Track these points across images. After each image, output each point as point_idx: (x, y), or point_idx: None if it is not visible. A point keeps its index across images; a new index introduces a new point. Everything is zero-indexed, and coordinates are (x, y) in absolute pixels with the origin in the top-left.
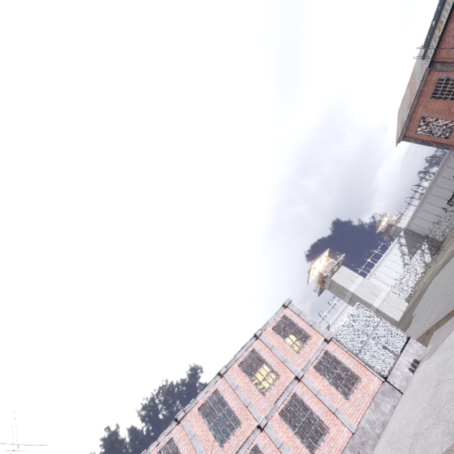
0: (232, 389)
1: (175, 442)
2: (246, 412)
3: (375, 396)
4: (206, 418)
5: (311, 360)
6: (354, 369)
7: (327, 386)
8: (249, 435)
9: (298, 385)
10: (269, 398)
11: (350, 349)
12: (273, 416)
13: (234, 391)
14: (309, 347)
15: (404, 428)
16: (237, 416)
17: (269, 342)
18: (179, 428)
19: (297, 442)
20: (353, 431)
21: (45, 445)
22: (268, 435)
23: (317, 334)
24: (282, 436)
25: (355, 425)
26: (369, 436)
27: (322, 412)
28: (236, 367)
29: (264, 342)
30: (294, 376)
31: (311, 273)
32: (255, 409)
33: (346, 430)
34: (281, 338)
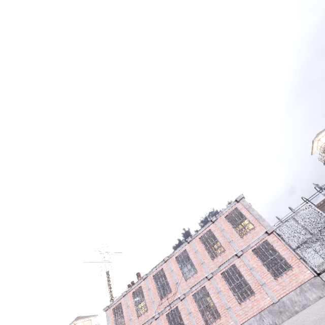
0: (194, 251)
1: (164, 270)
2: (201, 267)
3: (303, 284)
4: (179, 264)
5: (250, 245)
6: (288, 259)
7: (260, 266)
8: (201, 279)
9: (237, 260)
10: (216, 262)
11: (289, 243)
12: (217, 274)
13: (195, 253)
14: (251, 235)
15: (299, 323)
16: (195, 267)
17: (221, 226)
18: (165, 264)
19: (230, 293)
20: (274, 302)
21: (121, 252)
22: (212, 284)
23: (260, 226)
24: (221, 287)
25: (276, 299)
26: (288, 309)
27: (252, 282)
28: (197, 239)
29: (217, 226)
30: (235, 253)
31: (314, 145)
32: (206, 267)
33: (269, 299)
34: (231, 225)
